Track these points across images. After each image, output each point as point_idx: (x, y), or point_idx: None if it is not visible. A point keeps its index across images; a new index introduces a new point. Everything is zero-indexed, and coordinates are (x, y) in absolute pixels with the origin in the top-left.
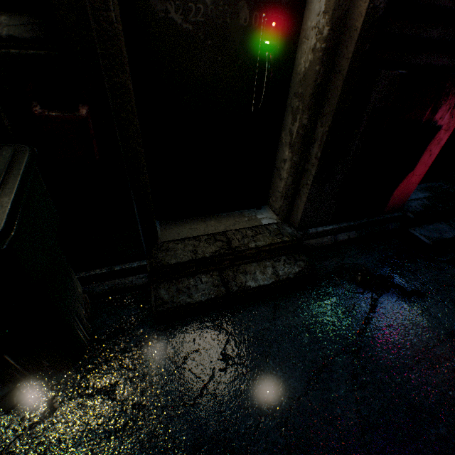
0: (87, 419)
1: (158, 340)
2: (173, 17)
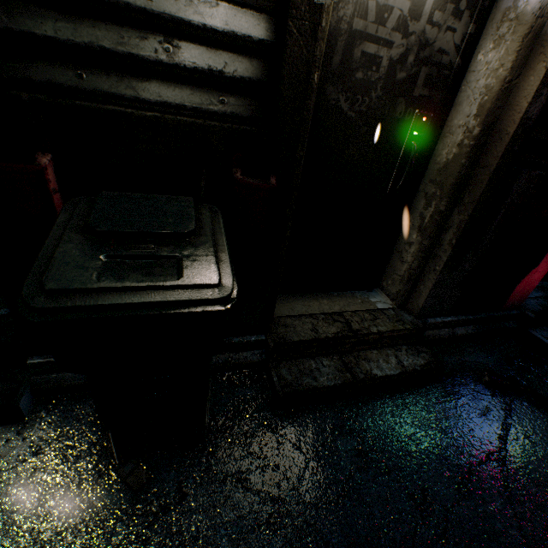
0: (224, 509)
1: (282, 427)
2: (341, 105)
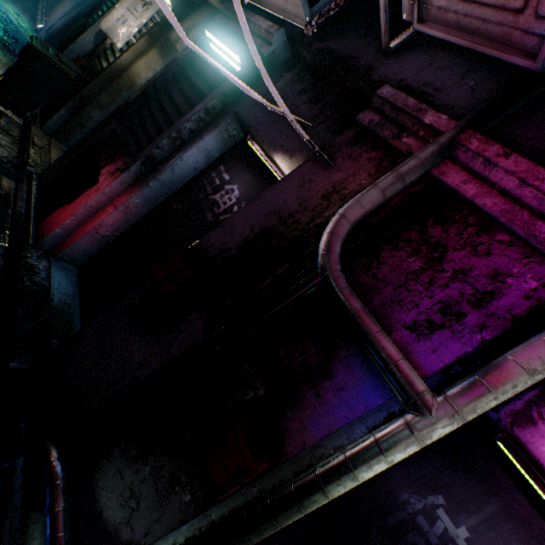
0: None
1: None
2: None
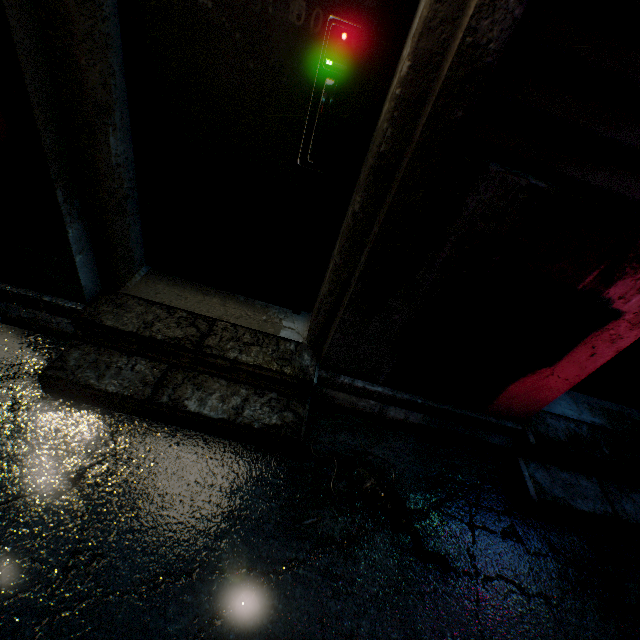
0: None
1: (27, 410)
2: None
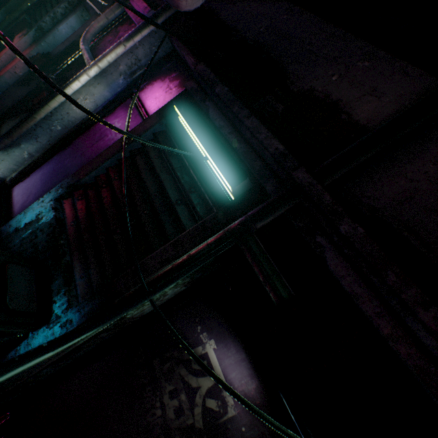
0: None
1: None
2: None
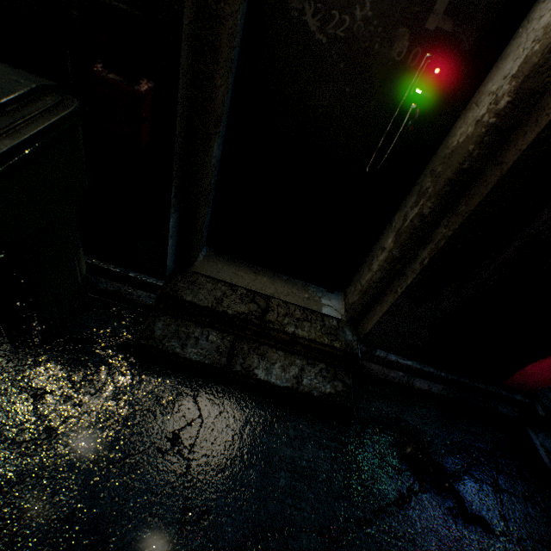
0: None
1: (122, 374)
2: (308, 21)
